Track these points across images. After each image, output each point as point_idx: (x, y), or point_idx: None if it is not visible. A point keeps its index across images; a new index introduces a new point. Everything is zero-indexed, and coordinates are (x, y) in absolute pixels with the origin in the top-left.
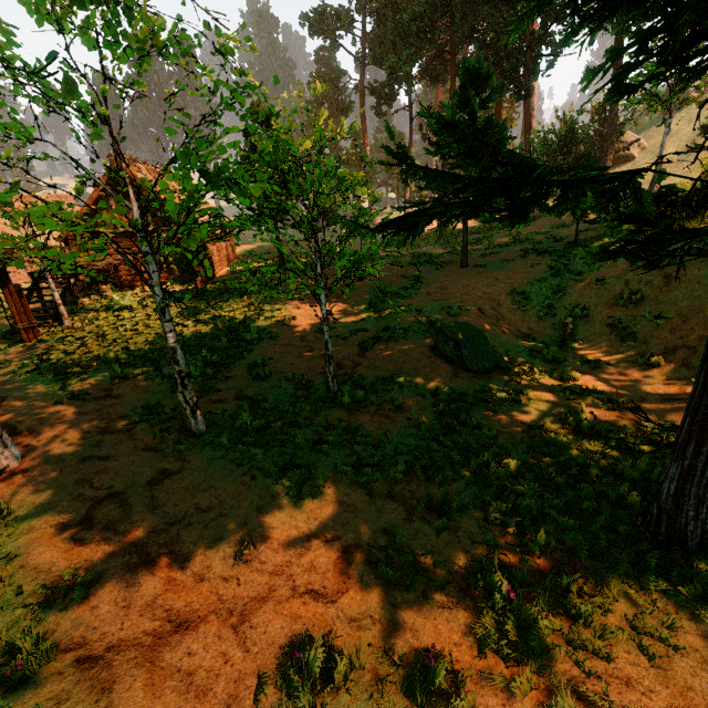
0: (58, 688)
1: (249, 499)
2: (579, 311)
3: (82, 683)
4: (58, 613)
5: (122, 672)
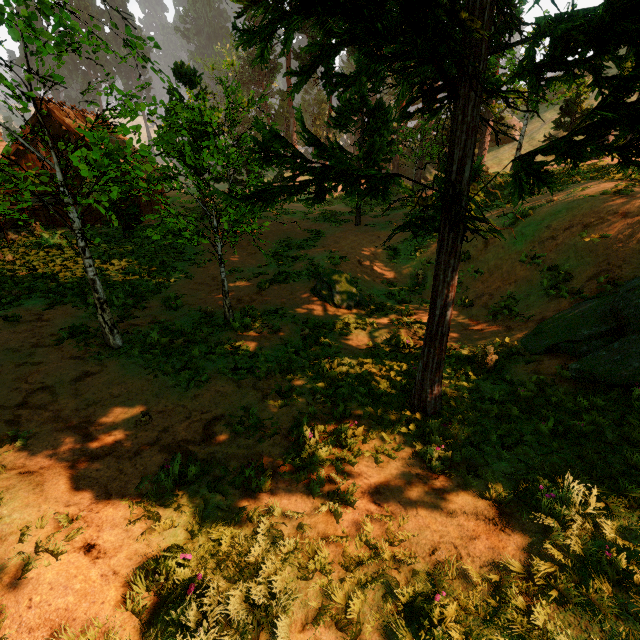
0: (7, 483)
1: (150, 389)
2: (428, 265)
3: (23, 481)
4: (4, 453)
5: (50, 477)
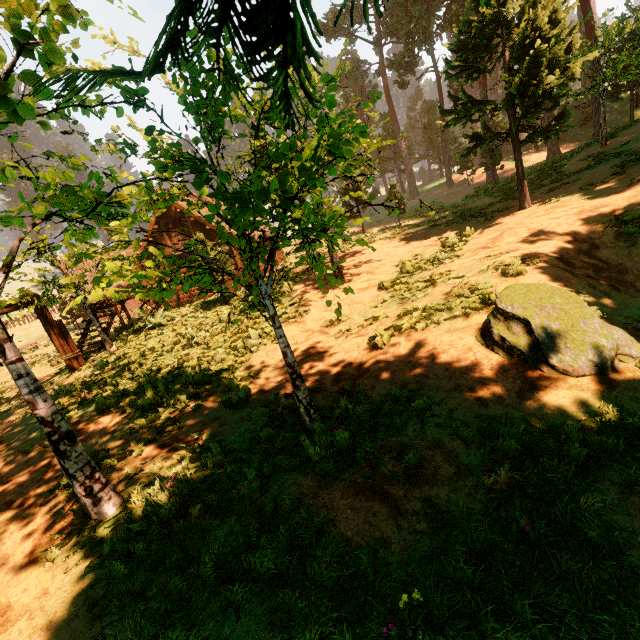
0: None
1: None
2: None
3: None
4: None
5: None
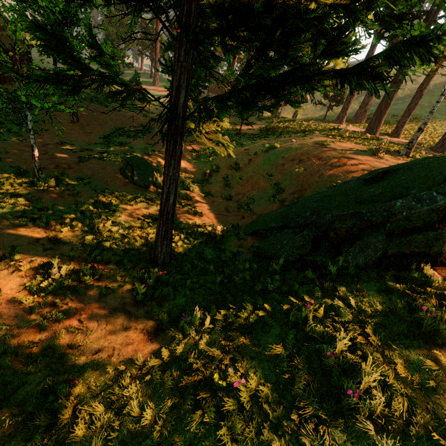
0: None
1: None
2: (214, 168)
3: None
4: None
5: None
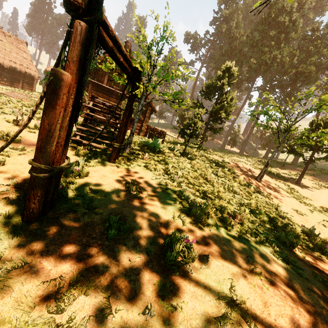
0: None
1: None
2: None
3: None
4: None
5: None
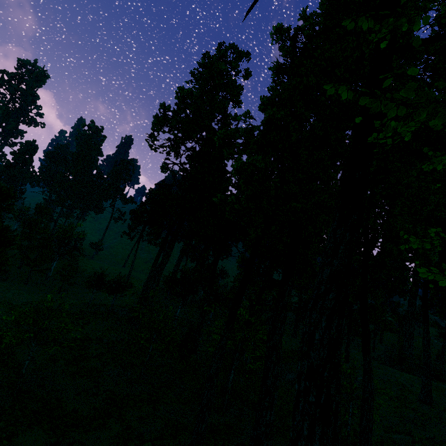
0: None
1: None
2: None
3: None
4: None
5: None
